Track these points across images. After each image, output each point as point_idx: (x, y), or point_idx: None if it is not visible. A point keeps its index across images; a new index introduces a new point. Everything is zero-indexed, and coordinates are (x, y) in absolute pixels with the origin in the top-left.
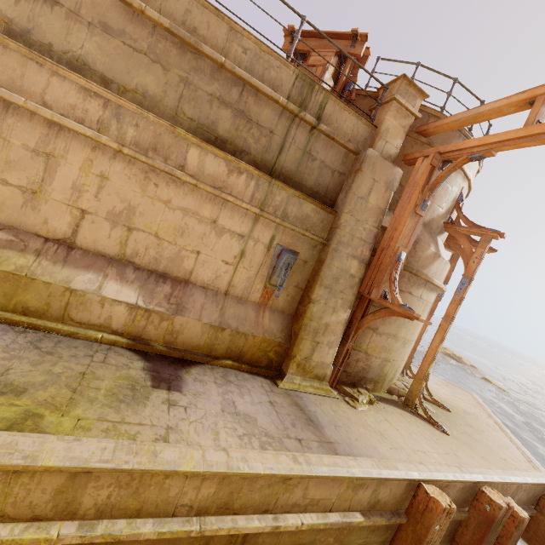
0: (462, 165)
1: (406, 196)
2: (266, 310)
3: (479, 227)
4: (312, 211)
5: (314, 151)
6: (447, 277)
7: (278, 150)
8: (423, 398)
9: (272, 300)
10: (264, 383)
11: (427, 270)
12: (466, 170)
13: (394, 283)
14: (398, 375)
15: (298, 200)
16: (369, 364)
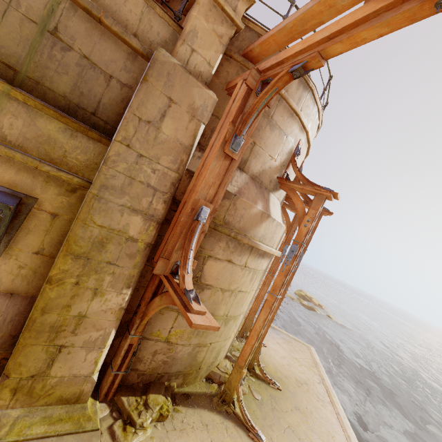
0: (283, 85)
1: (219, 130)
2: None
3: (313, 185)
4: (59, 132)
5: (66, 33)
6: (289, 237)
7: None
8: (254, 374)
9: None
10: None
11: (252, 232)
12: (303, 118)
13: (188, 252)
14: (226, 353)
15: (25, 108)
16: (173, 355)
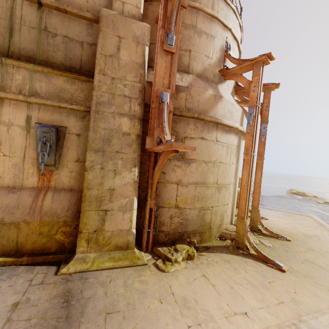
0: None
1: (158, 43)
2: (48, 192)
3: (248, 60)
4: (65, 83)
5: (51, 27)
6: None
7: (8, 33)
8: (261, 234)
9: (54, 180)
10: (40, 274)
11: (212, 113)
12: (221, 19)
13: (163, 124)
14: (230, 220)
15: (44, 75)
16: (185, 217)
